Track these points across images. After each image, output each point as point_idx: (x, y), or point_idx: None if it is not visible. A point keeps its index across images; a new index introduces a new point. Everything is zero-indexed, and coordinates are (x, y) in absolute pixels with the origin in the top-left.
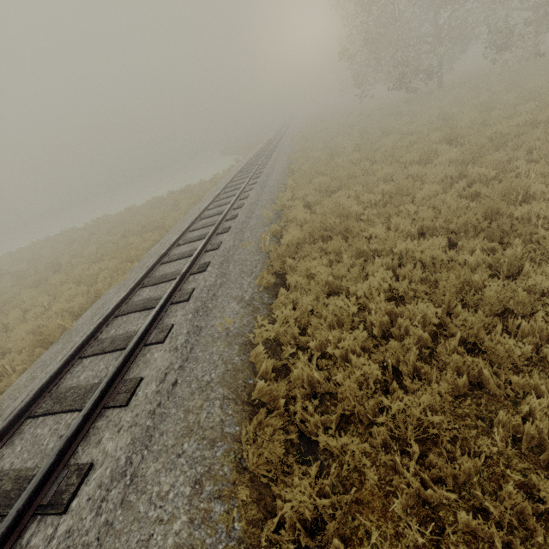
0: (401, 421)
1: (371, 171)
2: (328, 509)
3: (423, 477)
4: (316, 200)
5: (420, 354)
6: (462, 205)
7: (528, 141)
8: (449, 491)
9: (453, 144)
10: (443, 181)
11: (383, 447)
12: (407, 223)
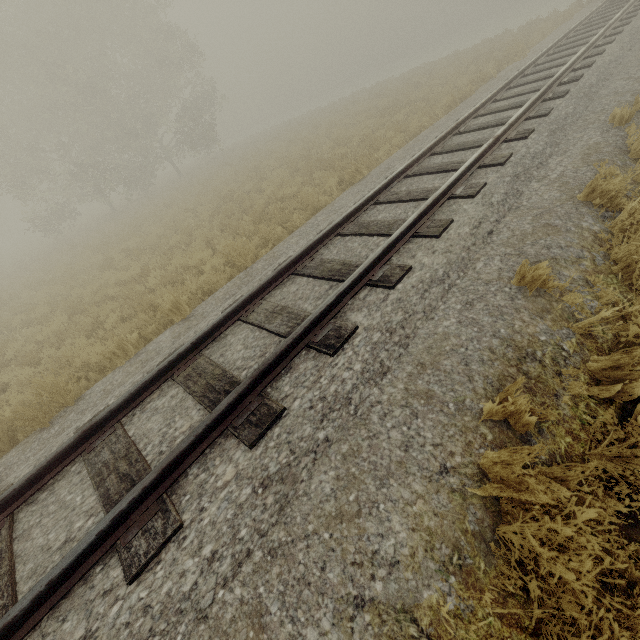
0: None
1: None
2: None
3: None
4: None
5: None
6: None
7: None
8: None
9: None
10: None
11: None
12: None
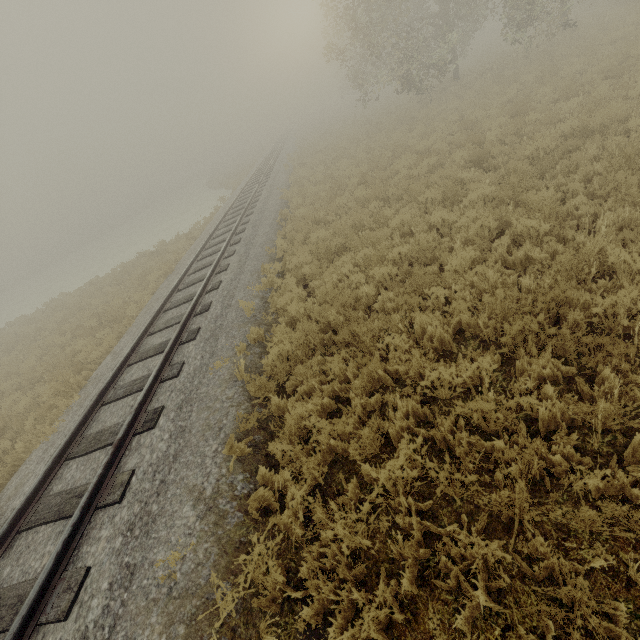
0: None
1: (383, 218)
2: None
3: None
4: (314, 271)
5: (487, 632)
6: (511, 280)
7: (584, 165)
8: None
9: (483, 166)
10: (479, 234)
11: None
12: (437, 323)
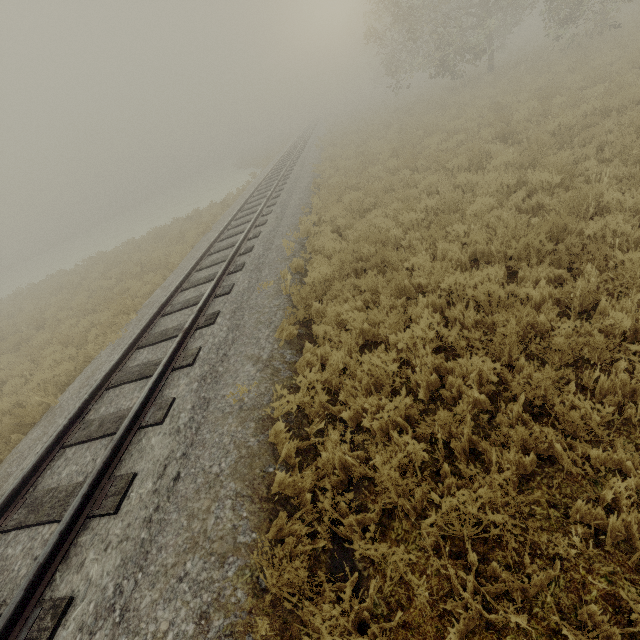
0: (455, 519)
1: (412, 182)
2: (369, 639)
3: (484, 593)
4: (348, 222)
5: (477, 421)
6: (522, 221)
7: (599, 135)
8: (518, 608)
9: (509, 142)
10: (499, 191)
11: (434, 549)
12: (457, 249)
